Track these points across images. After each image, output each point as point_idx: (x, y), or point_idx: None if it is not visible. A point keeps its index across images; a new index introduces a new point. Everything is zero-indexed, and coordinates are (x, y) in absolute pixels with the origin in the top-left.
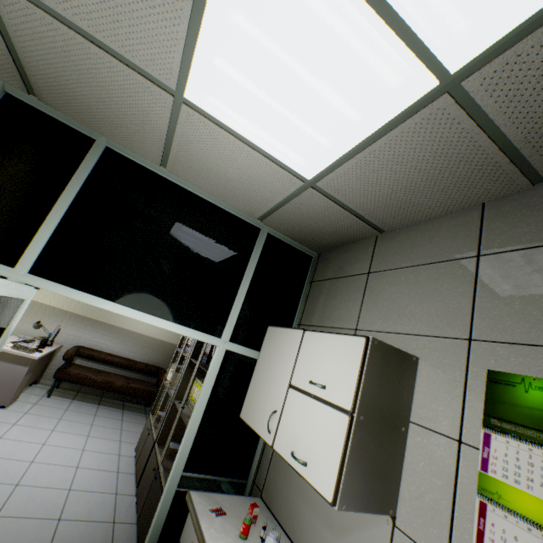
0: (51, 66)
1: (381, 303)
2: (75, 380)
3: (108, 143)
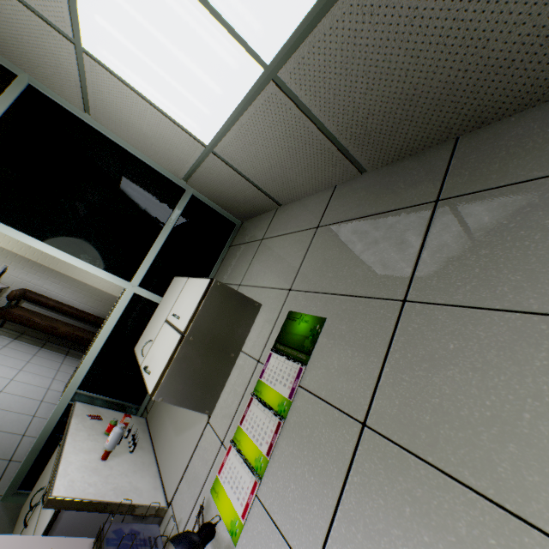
0: None
1: (260, 263)
2: (17, 320)
3: (30, 81)
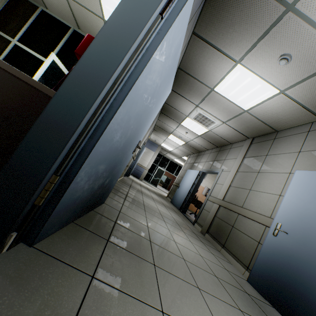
0: (81, 18)
1: None
2: None
3: None
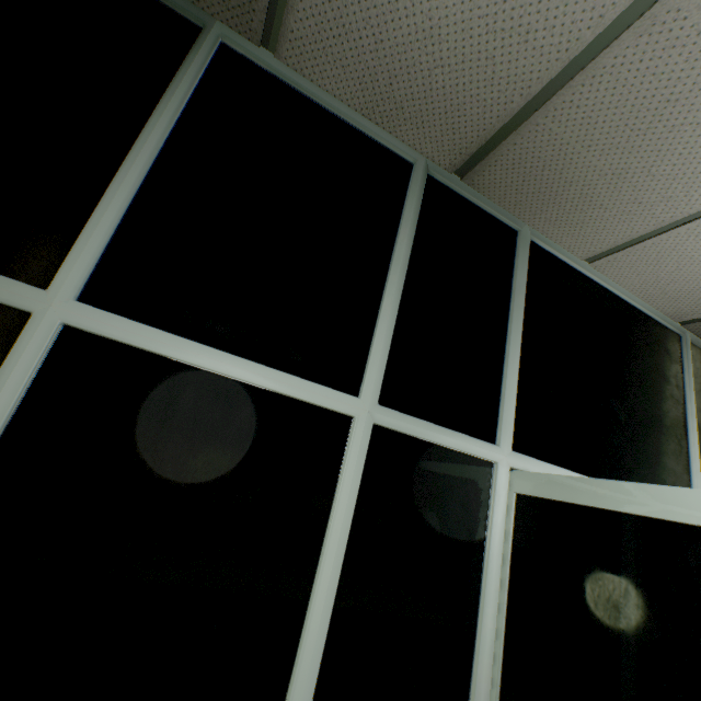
0: (585, 127)
1: None
2: None
3: (531, 234)
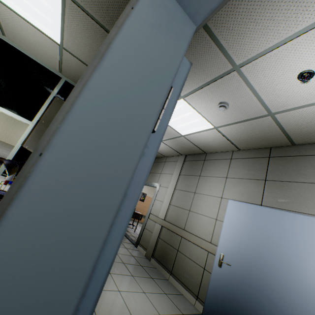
0: None
1: None
2: None
3: None
